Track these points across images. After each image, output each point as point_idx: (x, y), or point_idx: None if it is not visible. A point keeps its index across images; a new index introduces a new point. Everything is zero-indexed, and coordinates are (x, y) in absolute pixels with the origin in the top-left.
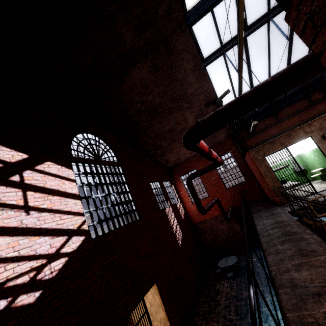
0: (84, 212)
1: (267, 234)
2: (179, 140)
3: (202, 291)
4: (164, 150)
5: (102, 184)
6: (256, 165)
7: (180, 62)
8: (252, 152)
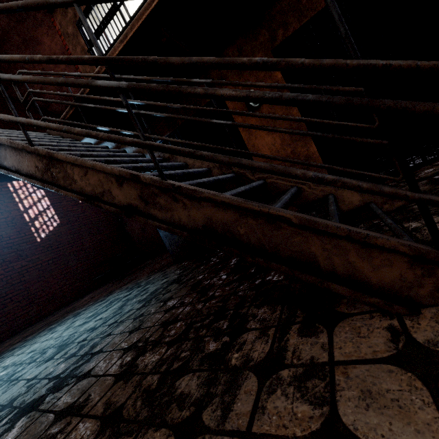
0: None
1: None
2: (11, 37)
3: (73, 302)
4: (2, 67)
5: None
6: (70, 52)
7: None
8: (58, 15)
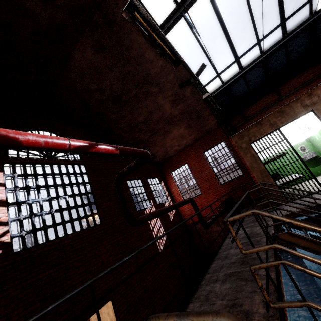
0: (9, 220)
1: (224, 255)
2: (159, 131)
3: None
4: (146, 143)
5: (47, 186)
6: (240, 155)
7: (129, 35)
8: (235, 138)
